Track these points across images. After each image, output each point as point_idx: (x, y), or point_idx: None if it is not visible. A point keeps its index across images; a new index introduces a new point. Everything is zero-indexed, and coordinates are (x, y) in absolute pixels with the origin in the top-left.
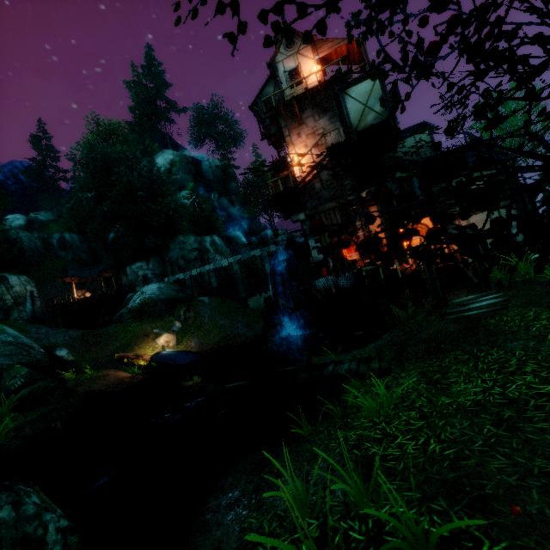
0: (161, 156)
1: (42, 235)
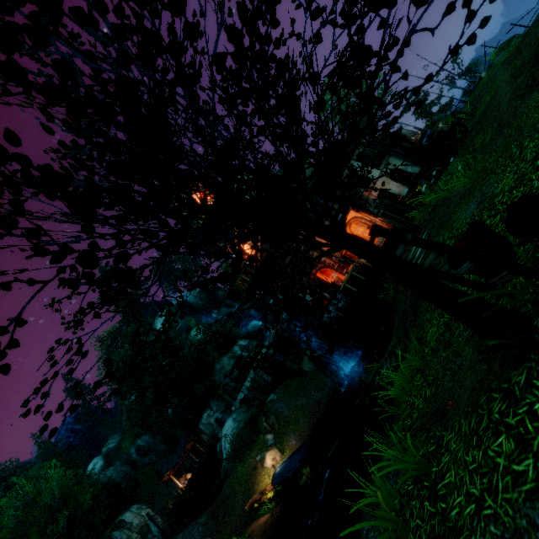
0: (158, 322)
1: (123, 459)
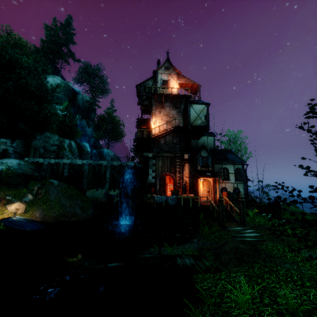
0: (52, 78)
1: None
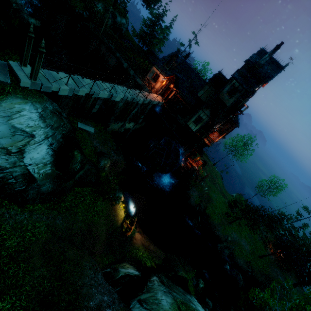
0: None
1: None
